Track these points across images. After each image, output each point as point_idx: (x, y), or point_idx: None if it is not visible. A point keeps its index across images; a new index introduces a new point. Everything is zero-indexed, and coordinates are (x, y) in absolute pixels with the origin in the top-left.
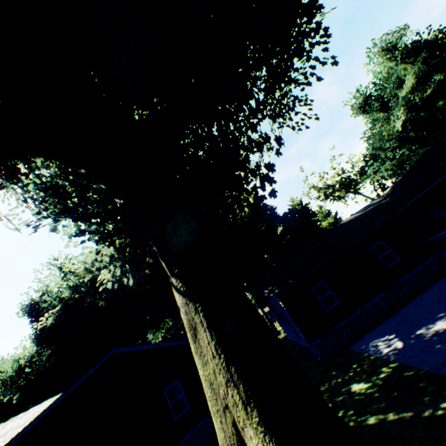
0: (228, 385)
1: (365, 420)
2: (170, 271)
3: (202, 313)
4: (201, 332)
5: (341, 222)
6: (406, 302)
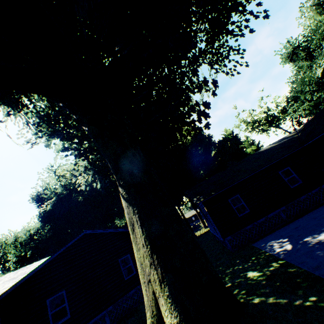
0: (151, 266)
1: (252, 299)
2: (118, 182)
3: (137, 215)
4: (137, 227)
5: (260, 150)
6: (302, 214)
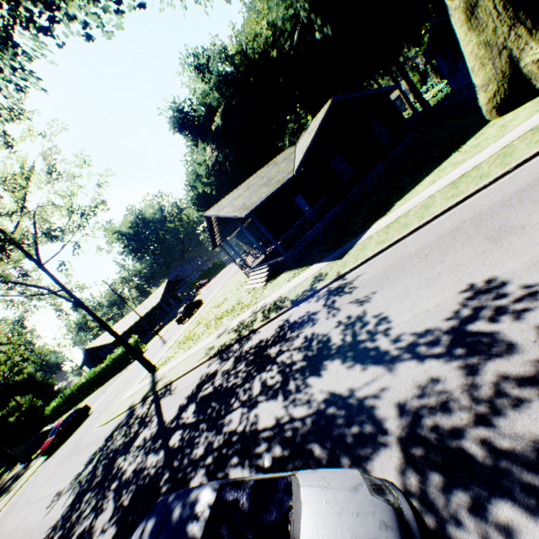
0: (511, 30)
1: None
2: None
3: None
4: (484, 4)
5: None
6: None
